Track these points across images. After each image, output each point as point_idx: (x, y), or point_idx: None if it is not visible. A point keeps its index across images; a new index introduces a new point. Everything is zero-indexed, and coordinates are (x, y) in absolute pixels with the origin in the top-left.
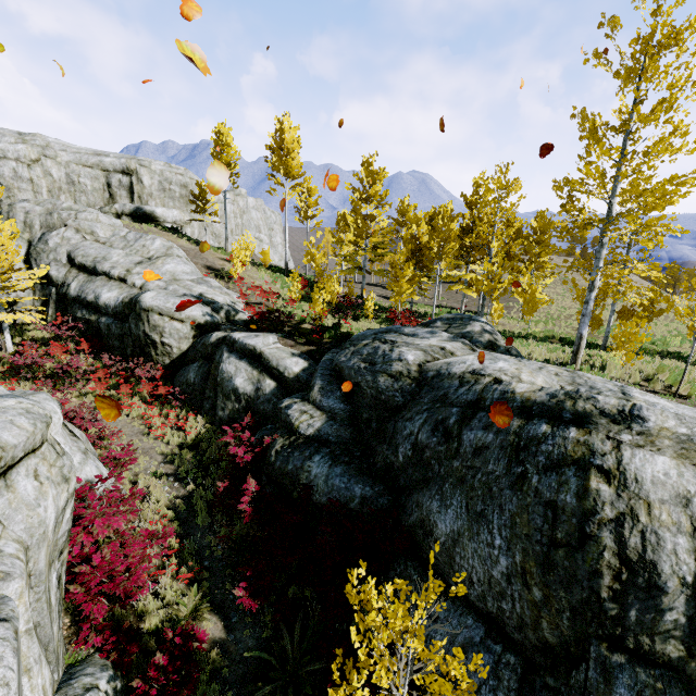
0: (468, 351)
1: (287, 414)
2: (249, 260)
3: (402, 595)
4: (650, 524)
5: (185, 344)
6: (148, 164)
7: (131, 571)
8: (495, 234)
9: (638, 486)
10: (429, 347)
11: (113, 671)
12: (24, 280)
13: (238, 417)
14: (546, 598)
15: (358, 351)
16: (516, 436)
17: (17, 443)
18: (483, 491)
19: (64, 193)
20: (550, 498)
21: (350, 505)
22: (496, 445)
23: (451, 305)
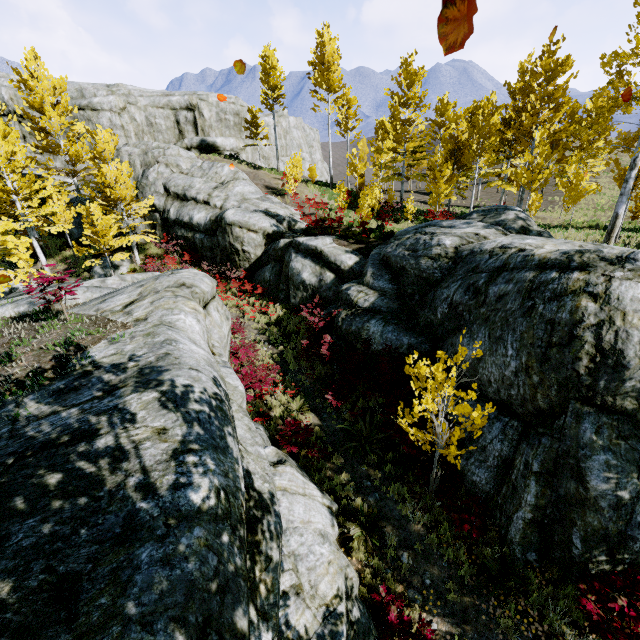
0: (500, 236)
1: (347, 294)
2: (299, 177)
3: (442, 361)
4: (623, 326)
5: (259, 250)
6: (206, 98)
7: (262, 380)
8: (538, 122)
9: (619, 303)
10: (464, 234)
11: (263, 427)
12: (140, 209)
13: (306, 303)
14: (541, 380)
15: (402, 243)
16: (530, 283)
17: (208, 291)
18: (501, 322)
19: (146, 134)
20: (550, 318)
21: (400, 350)
22: (514, 291)
23: (490, 204)
